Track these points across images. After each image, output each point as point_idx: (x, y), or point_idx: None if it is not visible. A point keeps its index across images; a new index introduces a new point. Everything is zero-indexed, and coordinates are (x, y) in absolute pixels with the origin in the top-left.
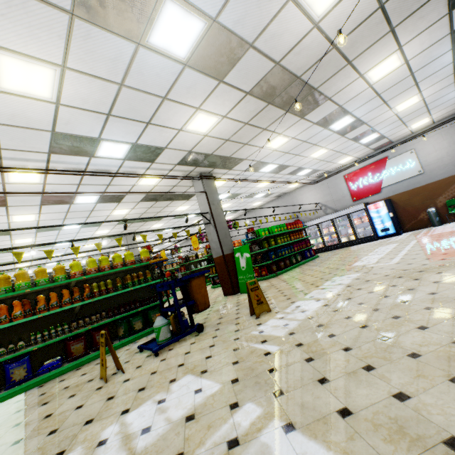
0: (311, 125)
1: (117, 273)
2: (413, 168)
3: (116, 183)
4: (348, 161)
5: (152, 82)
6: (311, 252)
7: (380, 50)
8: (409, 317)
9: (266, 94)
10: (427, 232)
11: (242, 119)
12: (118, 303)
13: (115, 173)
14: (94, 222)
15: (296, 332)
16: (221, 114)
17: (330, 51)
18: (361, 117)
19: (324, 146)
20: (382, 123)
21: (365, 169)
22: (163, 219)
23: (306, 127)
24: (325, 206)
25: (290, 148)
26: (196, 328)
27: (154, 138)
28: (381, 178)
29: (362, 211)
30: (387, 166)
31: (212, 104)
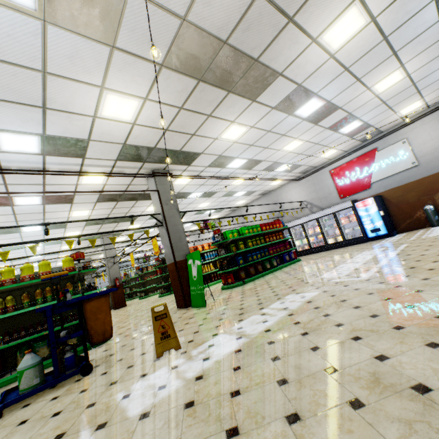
0: (270, 110)
1: (31, 286)
2: (406, 160)
3: (53, 182)
4: (332, 154)
5: (9, 47)
6: (291, 255)
7: (330, 0)
8: (311, 426)
9: (188, 67)
10: (423, 233)
11: (173, 103)
12: (27, 322)
13: (38, 171)
14: (2, 227)
15: (152, 413)
16: (140, 96)
17: (255, 0)
18: (332, 100)
19: (297, 137)
20: (361, 107)
21: (352, 163)
22: (137, 219)
23: (263, 113)
24: (310, 204)
25: (254, 140)
26: (79, 370)
27: (66, 128)
28: (370, 172)
29: (350, 209)
30: (376, 158)
31: (120, 82)
